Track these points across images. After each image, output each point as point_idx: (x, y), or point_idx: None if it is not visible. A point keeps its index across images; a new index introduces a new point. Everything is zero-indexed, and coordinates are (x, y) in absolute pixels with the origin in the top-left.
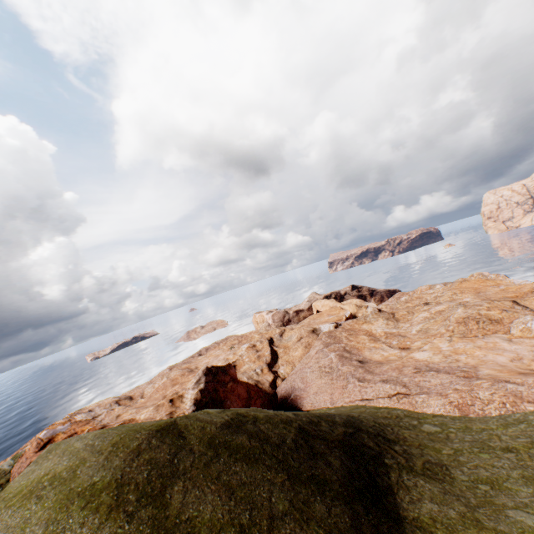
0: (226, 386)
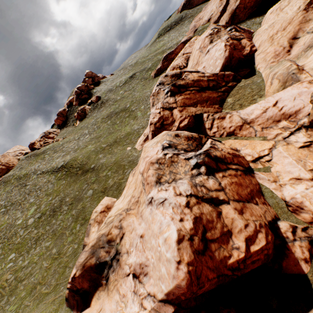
0: None
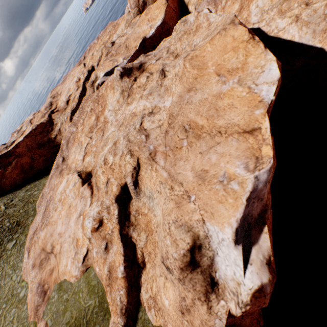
0: (12, 164)
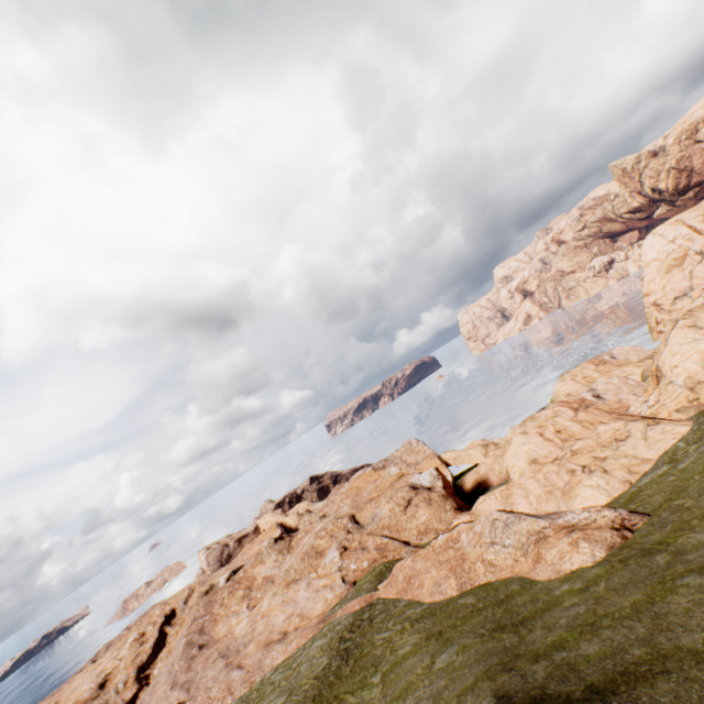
0: None
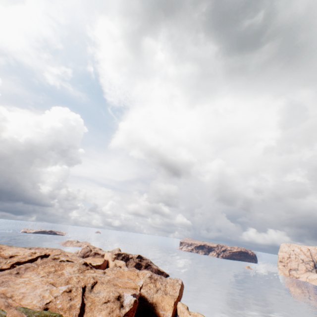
0: None
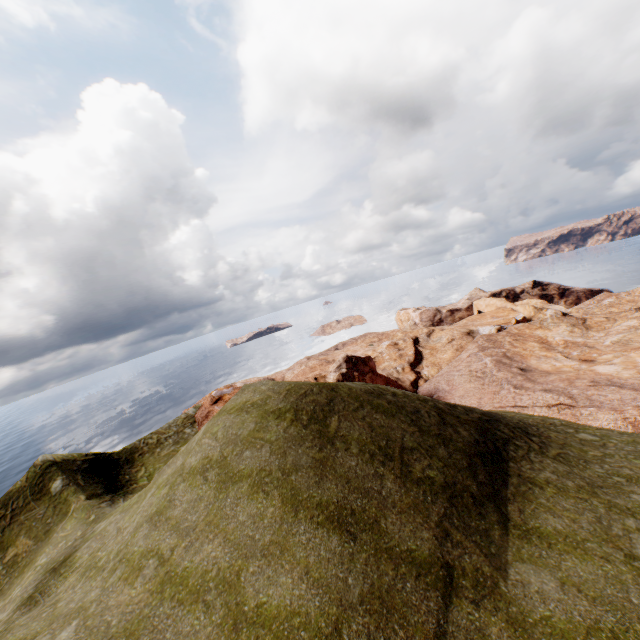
0: (365, 376)
